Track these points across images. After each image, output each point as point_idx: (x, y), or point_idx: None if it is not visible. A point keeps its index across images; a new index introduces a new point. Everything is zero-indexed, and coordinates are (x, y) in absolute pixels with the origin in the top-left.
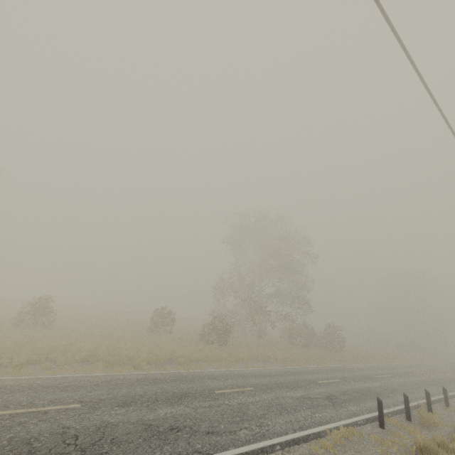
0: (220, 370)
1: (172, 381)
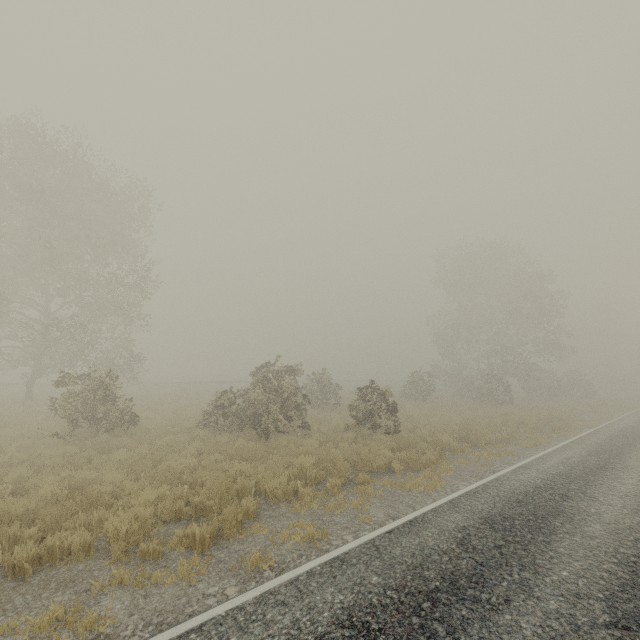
0: (609, 424)
1: (638, 435)
